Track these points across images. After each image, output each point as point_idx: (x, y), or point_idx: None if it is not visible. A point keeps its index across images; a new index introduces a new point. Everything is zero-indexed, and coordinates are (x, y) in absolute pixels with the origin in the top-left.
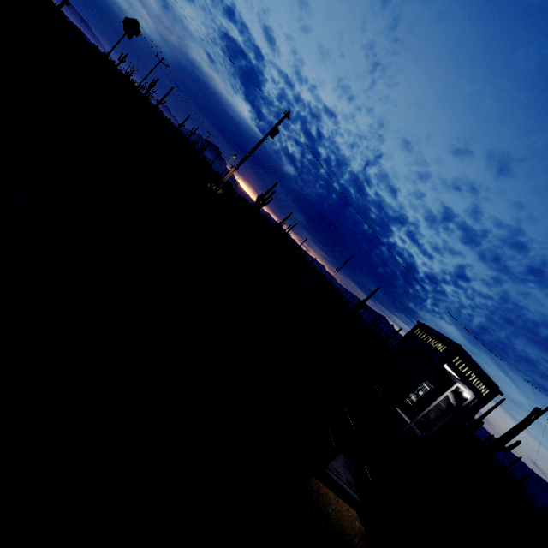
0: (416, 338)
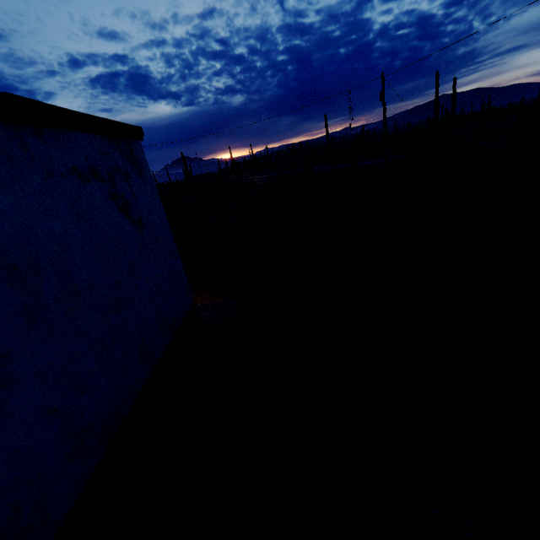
0: None
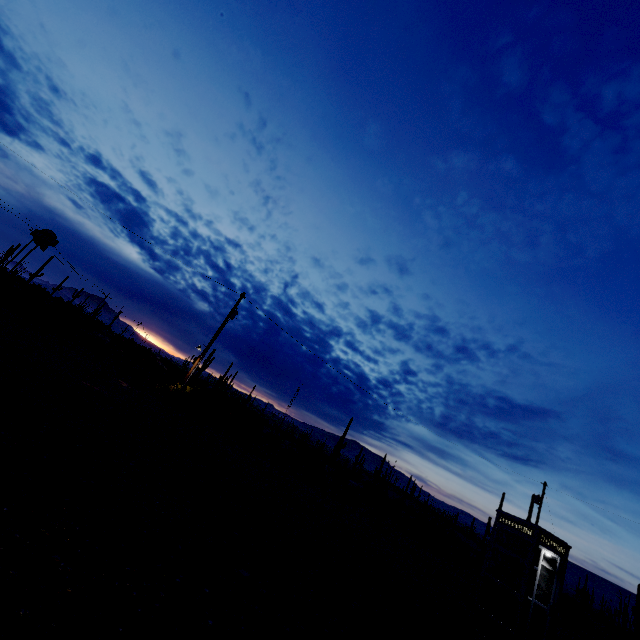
0: (505, 526)
